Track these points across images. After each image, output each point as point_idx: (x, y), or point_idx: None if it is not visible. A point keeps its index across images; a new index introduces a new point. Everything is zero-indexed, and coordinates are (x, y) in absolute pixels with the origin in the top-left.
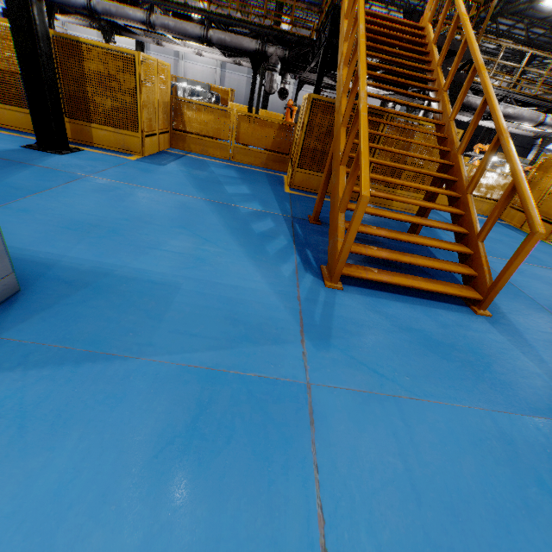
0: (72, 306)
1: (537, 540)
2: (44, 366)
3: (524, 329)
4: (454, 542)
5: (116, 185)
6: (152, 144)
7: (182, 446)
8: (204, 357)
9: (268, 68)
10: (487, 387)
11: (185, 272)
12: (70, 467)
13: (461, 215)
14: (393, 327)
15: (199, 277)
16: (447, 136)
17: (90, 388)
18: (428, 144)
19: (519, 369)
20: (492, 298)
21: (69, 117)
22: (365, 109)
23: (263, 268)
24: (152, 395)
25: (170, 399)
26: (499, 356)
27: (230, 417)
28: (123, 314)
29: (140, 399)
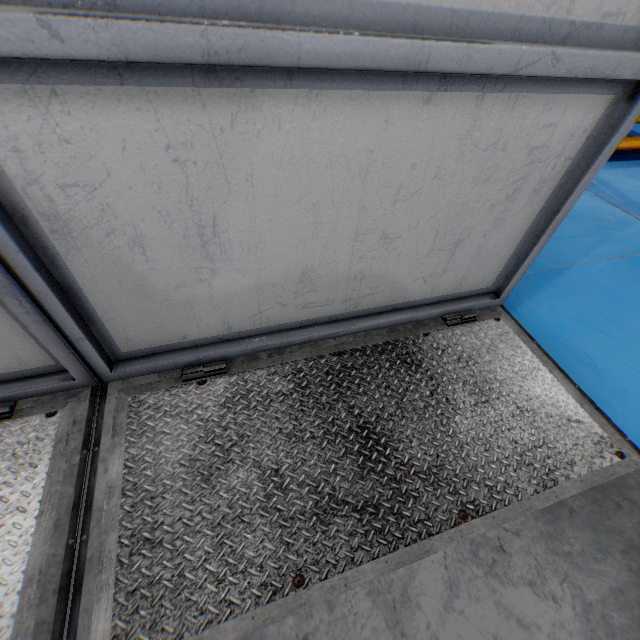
0: None
1: None
2: (533, 292)
3: None
4: None
5: None
6: None
7: None
8: (606, 250)
9: None
10: None
11: None
12: None
13: None
14: None
15: None
16: None
17: (586, 295)
18: None
19: None
20: None
21: None
22: None
23: None
24: (625, 286)
25: (638, 285)
26: None
27: None
28: None
29: (624, 291)
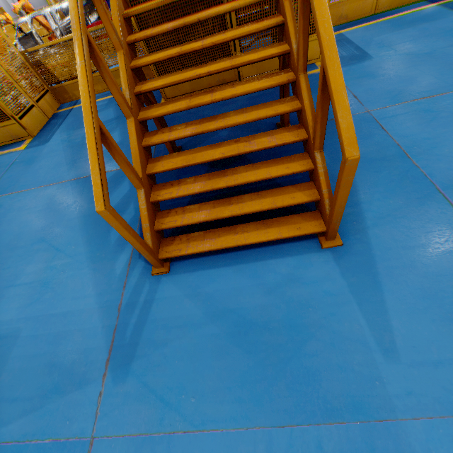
0: None
1: None
2: None
3: (383, 253)
4: None
5: (2, 201)
6: (35, 119)
7: None
8: (17, 427)
9: None
10: (283, 387)
11: (28, 312)
12: None
13: (298, 110)
14: (206, 316)
15: (38, 313)
16: None
17: None
18: (242, 5)
19: (341, 339)
20: (336, 230)
21: None
22: (79, 52)
23: (98, 272)
24: None
25: None
26: (323, 323)
27: None
28: None
29: None
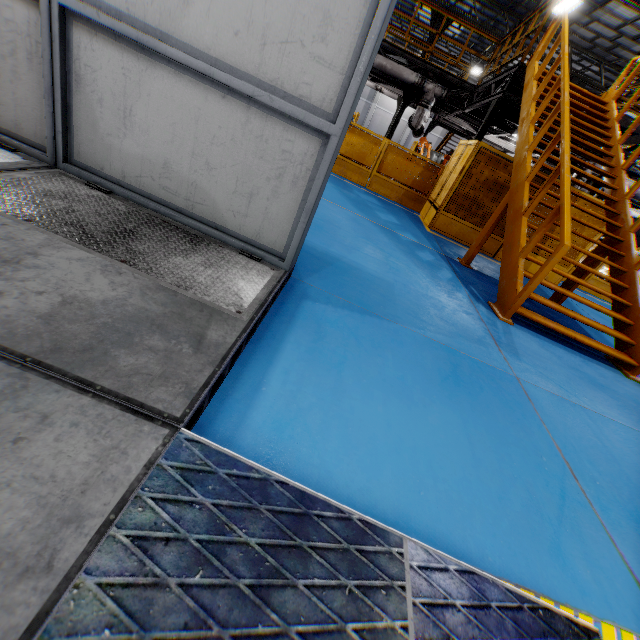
0: (331, 275)
1: None
2: (343, 308)
3: None
4: None
5: None
6: None
7: (455, 382)
8: (438, 337)
9: (421, 104)
10: None
11: (390, 275)
12: (398, 369)
13: (623, 288)
14: (563, 364)
15: (402, 282)
16: (618, 213)
17: (379, 331)
18: (600, 216)
19: None
20: None
21: None
22: (568, 171)
23: (444, 290)
24: (419, 348)
25: (432, 354)
26: None
27: (475, 377)
28: (368, 291)
29: (413, 348)
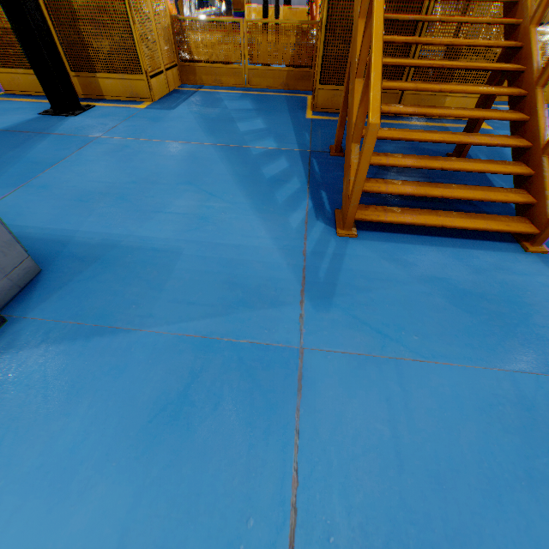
0: (83, 282)
1: (532, 513)
2: (61, 342)
3: None
4: (432, 510)
5: (125, 142)
6: (160, 85)
7: (173, 412)
8: (200, 326)
9: None
10: (516, 344)
11: (187, 236)
12: (81, 430)
13: (522, 121)
14: (411, 277)
15: (201, 239)
16: (516, 1)
17: (97, 361)
18: (485, 20)
19: None
20: None
21: (75, 71)
22: None
23: (269, 221)
24: (150, 365)
25: (165, 369)
26: (544, 305)
27: (219, 384)
28: (128, 286)
29: (139, 370)
